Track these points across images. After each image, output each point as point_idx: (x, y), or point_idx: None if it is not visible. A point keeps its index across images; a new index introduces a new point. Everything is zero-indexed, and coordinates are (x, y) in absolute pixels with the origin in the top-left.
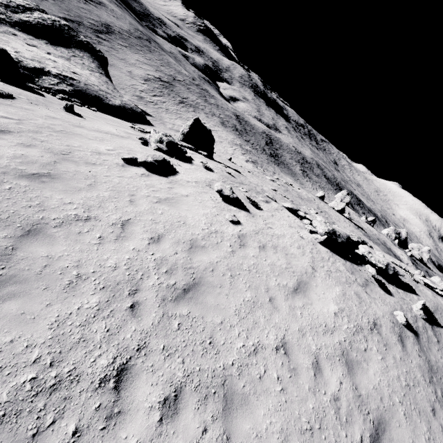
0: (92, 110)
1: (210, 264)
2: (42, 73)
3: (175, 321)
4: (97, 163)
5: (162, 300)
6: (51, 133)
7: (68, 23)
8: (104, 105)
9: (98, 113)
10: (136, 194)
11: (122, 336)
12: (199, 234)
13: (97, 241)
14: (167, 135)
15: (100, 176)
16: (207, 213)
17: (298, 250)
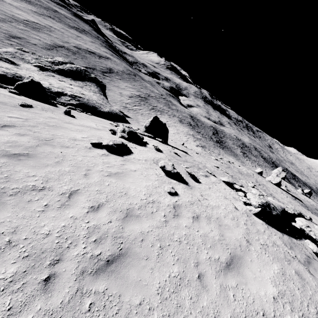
0: (88, 114)
1: (140, 234)
2: (62, 94)
3: (88, 299)
4: (70, 146)
5: (81, 272)
6: (45, 127)
7: (88, 69)
8: (97, 111)
9: (91, 116)
10: (92, 169)
11: (22, 317)
12: (136, 204)
13: (42, 209)
14: (129, 127)
15: (69, 155)
16: (149, 185)
17: (232, 221)
